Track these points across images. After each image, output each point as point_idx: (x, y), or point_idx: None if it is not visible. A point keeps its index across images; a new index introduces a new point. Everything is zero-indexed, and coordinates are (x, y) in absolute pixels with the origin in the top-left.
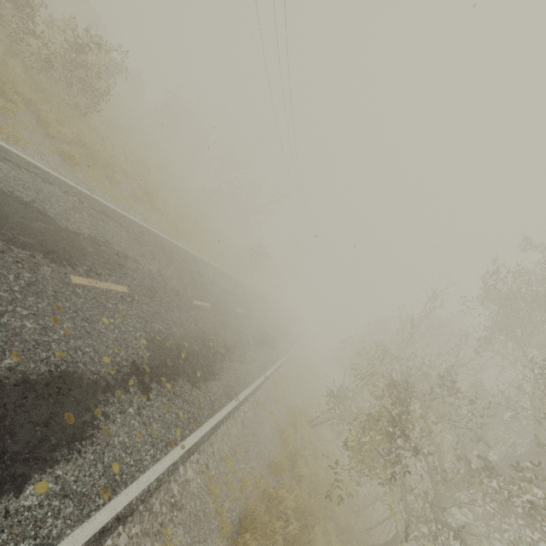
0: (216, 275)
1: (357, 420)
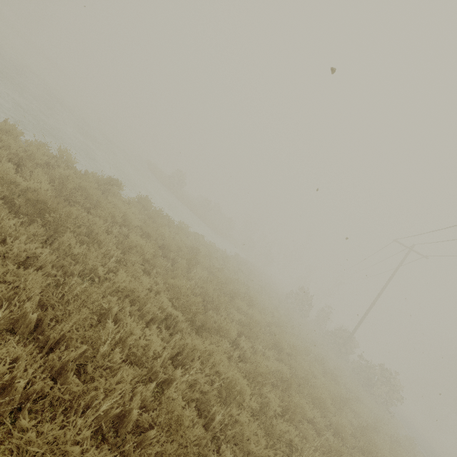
0: None
1: None
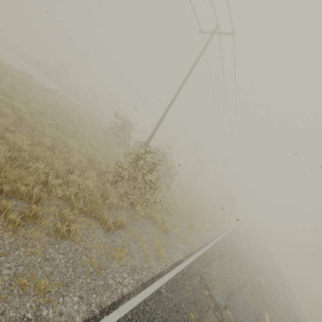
0: (237, 240)
1: None
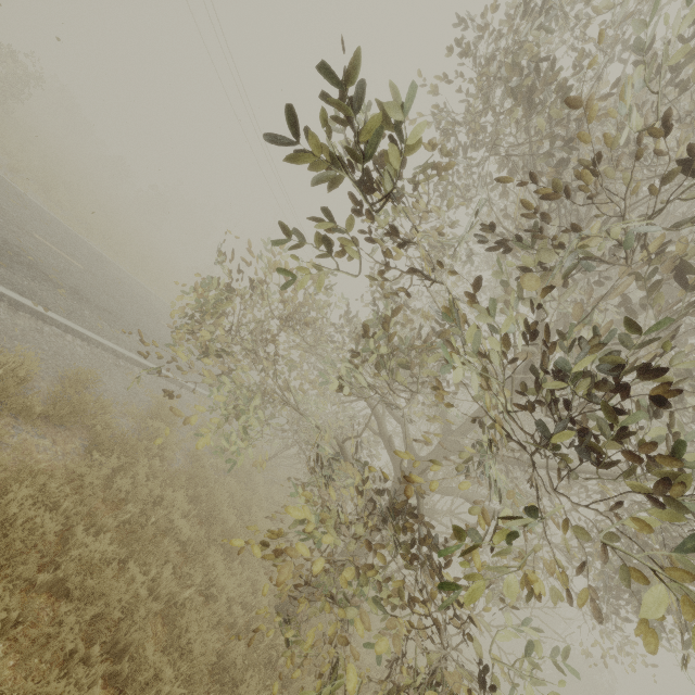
0: (147, 293)
1: (196, 292)
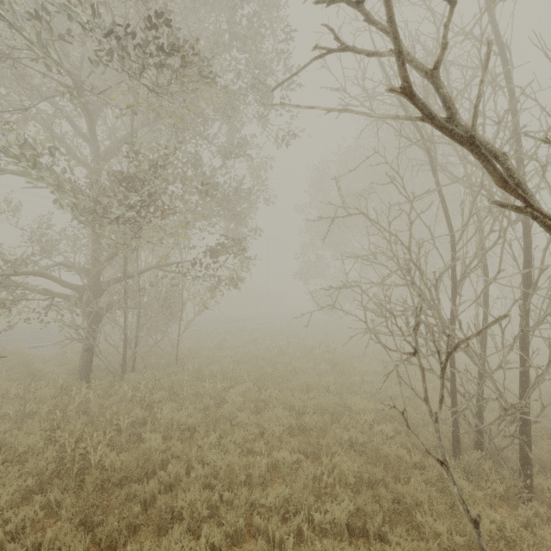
0: None
1: None
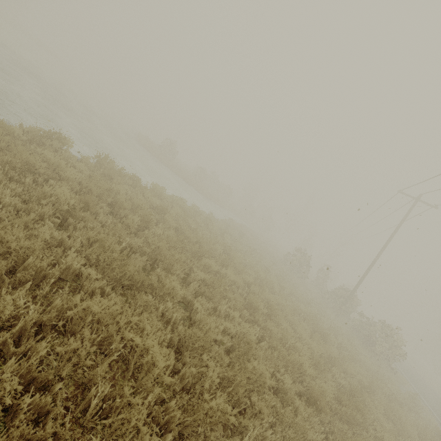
0: None
1: None
